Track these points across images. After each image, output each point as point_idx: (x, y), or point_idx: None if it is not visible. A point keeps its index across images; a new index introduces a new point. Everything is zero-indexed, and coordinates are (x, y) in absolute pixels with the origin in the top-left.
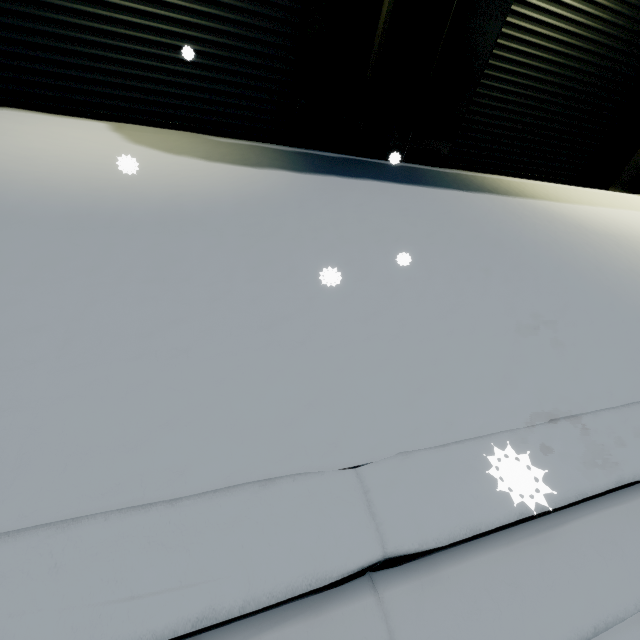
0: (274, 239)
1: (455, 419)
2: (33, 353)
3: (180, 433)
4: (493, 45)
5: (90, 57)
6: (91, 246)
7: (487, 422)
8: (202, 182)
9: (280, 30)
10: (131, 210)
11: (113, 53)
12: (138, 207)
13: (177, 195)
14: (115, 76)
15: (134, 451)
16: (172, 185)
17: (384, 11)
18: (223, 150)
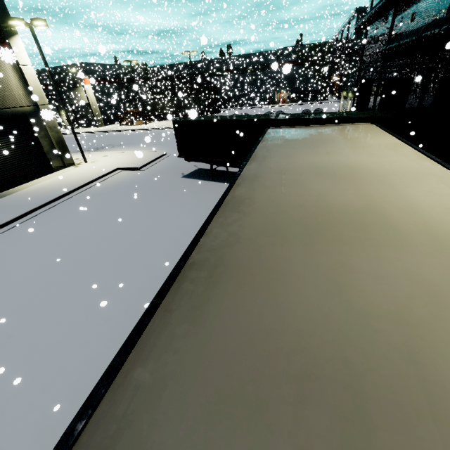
0: None
1: None
2: None
3: None
4: None
5: None
6: None
7: None
8: None
9: None
10: None
11: None
12: None
13: None
14: None
15: None
16: None
17: None
18: None
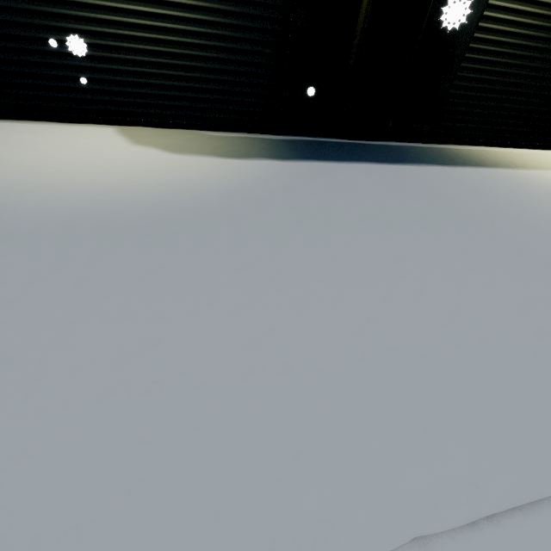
0: (260, 235)
1: (481, 478)
2: (1, 392)
3: (143, 508)
4: (479, 17)
5: (100, 71)
6: (81, 256)
7: (523, 482)
8: (193, 178)
9: (265, 28)
10: (124, 213)
11: (119, 65)
12: (131, 209)
13: (169, 193)
14: (122, 85)
15: (86, 538)
16: (165, 183)
17: None
18: (215, 144)
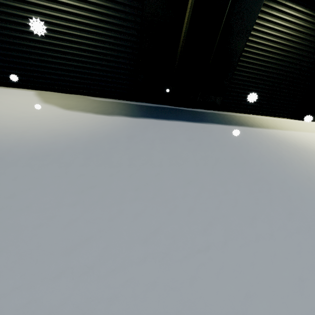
0: (103, 167)
1: None
2: None
3: None
4: (242, 51)
5: (30, 59)
6: None
7: None
8: (73, 127)
9: (129, 45)
10: (18, 149)
11: (42, 57)
12: (24, 146)
13: (53, 136)
14: (43, 68)
15: None
16: (54, 129)
17: (182, 36)
18: (95, 105)
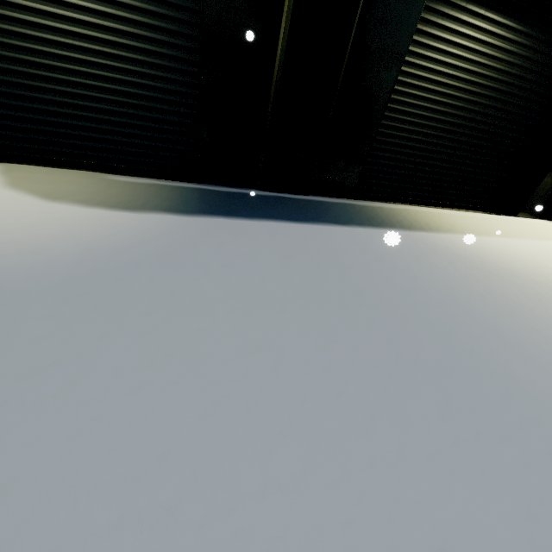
0: (90, 319)
1: None
2: None
3: None
4: (390, 92)
5: None
6: None
7: None
8: (53, 236)
9: (180, 79)
10: None
11: (12, 100)
12: None
13: (5, 257)
14: (16, 120)
15: None
16: (11, 242)
17: (277, 63)
18: (112, 191)
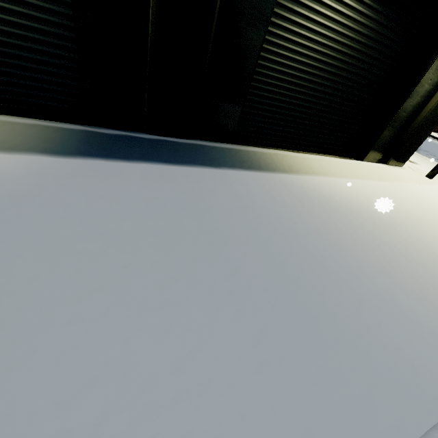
0: None
1: None
2: None
3: None
4: (259, 50)
5: None
6: None
7: None
8: None
9: (56, 21)
10: None
11: None
12: None
13: None
14: None
15: None
16: None
17: (150, 13)
18: None
